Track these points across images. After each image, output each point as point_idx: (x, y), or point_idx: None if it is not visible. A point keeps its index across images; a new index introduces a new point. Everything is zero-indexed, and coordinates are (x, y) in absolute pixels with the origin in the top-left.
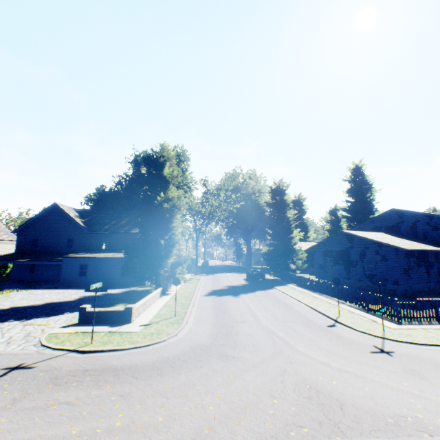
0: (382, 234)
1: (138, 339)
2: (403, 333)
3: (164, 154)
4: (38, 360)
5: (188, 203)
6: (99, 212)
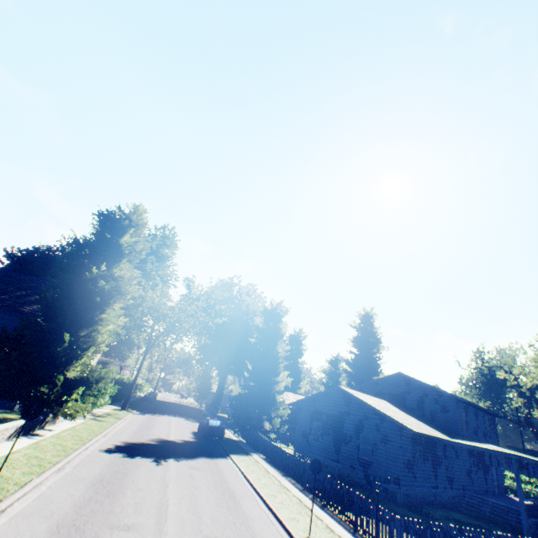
0: (386, 403)
1: None
2: None
3: (133, 217)
4: None
5: (153, 299)
6: (6, 273)
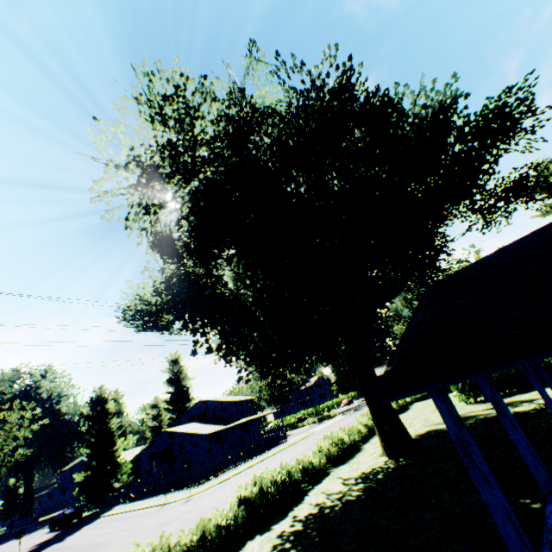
0: (195, 424)
1: None
2: (200, 489)
3: None
4: None
5: None
6: None
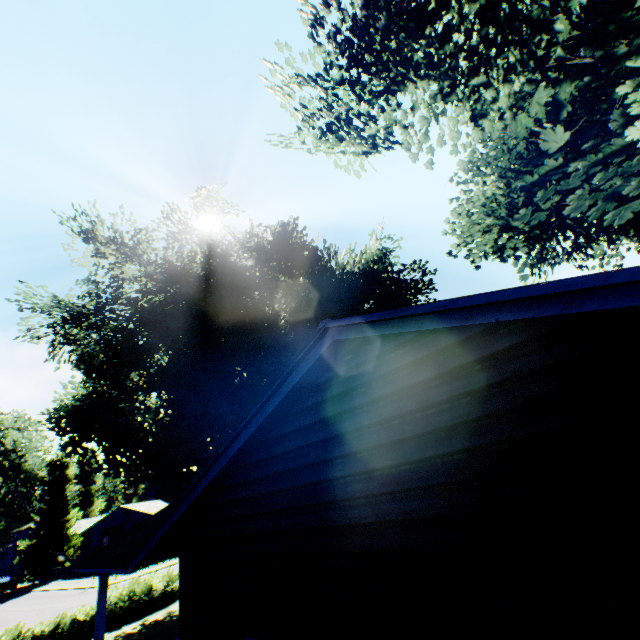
0: (158, 502)
1: None
2: (127, 577)
3: None
4: None
5: None
6: None
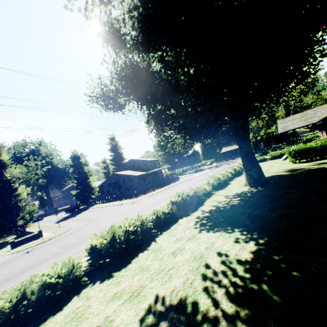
0: (129, 171)
1: (60, 232)
2: (138, 199)
3: None
4: (32, 249)
5: None
6: None
